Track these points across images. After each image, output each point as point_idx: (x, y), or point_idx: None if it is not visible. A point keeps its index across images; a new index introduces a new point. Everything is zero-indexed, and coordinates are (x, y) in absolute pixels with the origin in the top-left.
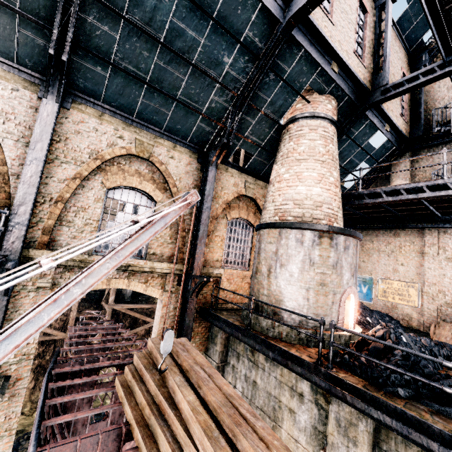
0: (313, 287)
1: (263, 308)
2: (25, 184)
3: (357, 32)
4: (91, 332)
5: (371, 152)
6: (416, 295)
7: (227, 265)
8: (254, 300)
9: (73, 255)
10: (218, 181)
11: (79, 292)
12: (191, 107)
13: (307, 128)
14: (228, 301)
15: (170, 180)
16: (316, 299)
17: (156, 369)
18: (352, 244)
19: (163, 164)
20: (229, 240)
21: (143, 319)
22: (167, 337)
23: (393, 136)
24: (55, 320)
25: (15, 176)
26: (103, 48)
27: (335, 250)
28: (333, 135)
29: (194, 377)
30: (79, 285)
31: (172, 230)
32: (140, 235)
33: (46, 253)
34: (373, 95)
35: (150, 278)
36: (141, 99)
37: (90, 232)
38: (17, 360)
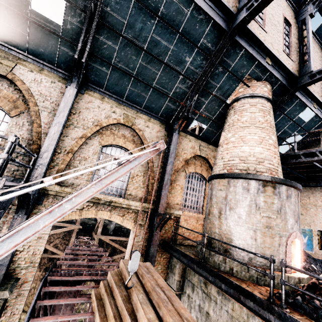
0: (260, 229)
1: (214, 244)
2: (50, 138)
3: (284, 38)
4: (81, 252)
5: (301, 124)
6: None
7: (185, 208)
8: (207, 237)
9: (67, 177)
10: (179, 144)
11: (69, 207)
12: (162, 92)
13: (248, 104)
14: (185, 237)
15: (145, 142)
16: (263, 240)
17: (124, 285)
18: (294, 194)
19: (141, 131)
20: (186, 189)
21: (120, 249)
22: (134, 257)
23: (320, 112)
24: (60, 243)
25: (45, 135)
26: (107, 55)
27: (278, 197)
28: (270, 109)
29: (155, 297)
30: (70, 202)
31: (145, 178)
32: (119, 169)
33: (57, 187)
34: (301, 80)
35: (126, 213)
36: (129, 87)
37: (87, 175)
38: (26, 266)
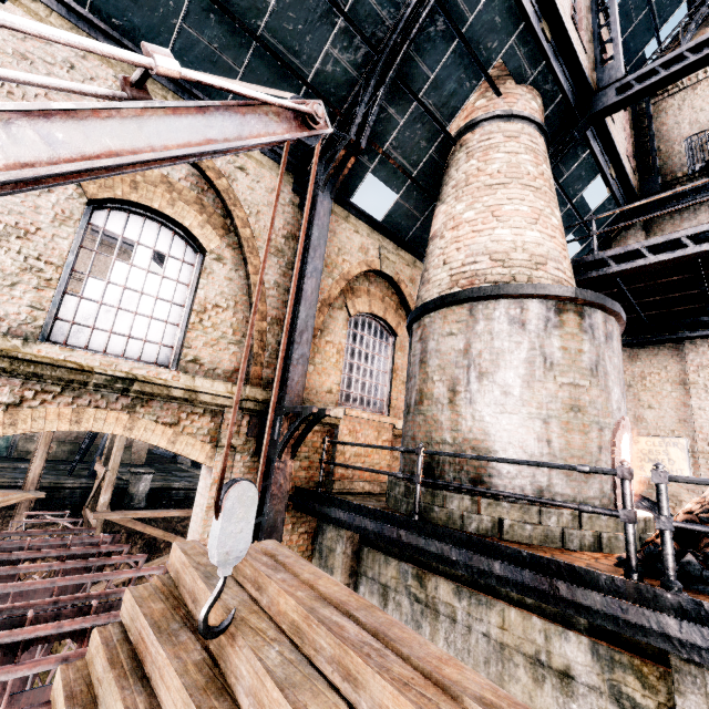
0: (558, 415)
1: (443, 472)
2: None
3: None
4: (26, 553)
5: (584, 216)
6: (683, 459)
7: (349, 404)
8: (426, 453)
9: None
10: (332, 236)
11: None
12: (285, 62)
13: (501, 134)
14: (361, 468)
15: (237, 211)
16: (565, 441)
17: (191, 628)
18: (616, 332)
19: (223, 177)
20: (351, 355)
21: (168, 542)
22: (233, 506)
23: (618, 190)
24: None
25: None
26: None
27: (591, 338)
28: (545, 152)
29: (325, 644)
30: None
31: (239, 316)
32: (149, 116)
33: None
34: (601, 98)
35: (184, 416)
36: (180, 23)
37: (34, 290)
38: None
